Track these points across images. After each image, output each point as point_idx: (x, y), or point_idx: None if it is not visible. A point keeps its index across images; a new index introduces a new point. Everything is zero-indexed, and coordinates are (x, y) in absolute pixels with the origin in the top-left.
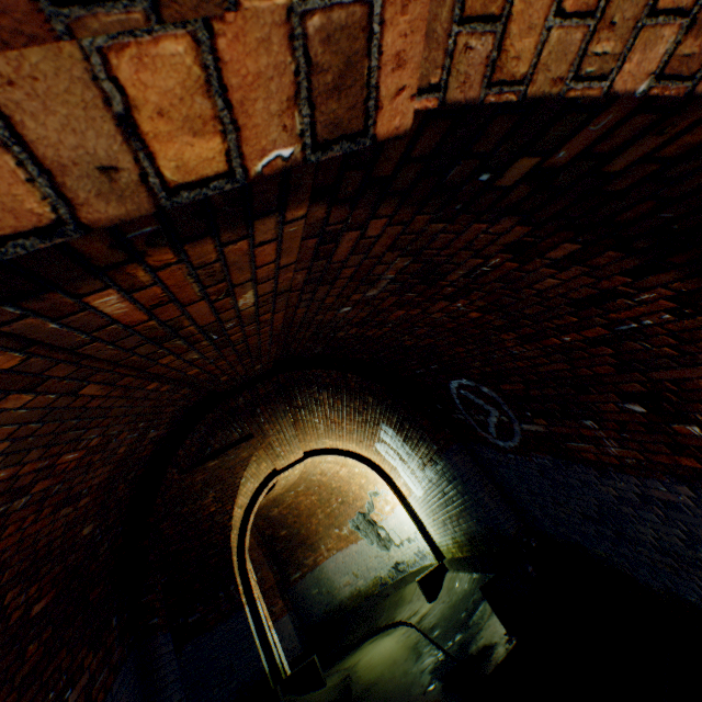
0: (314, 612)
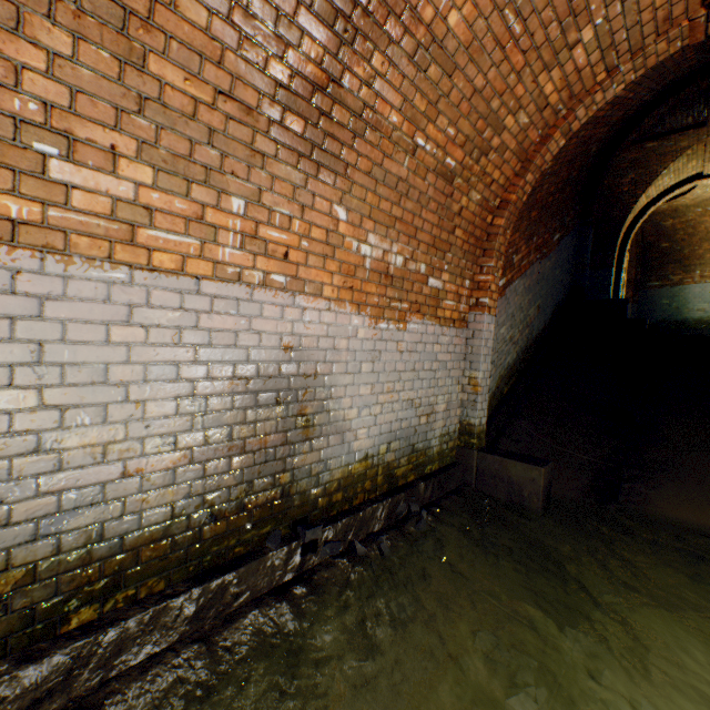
0: (652, 315)
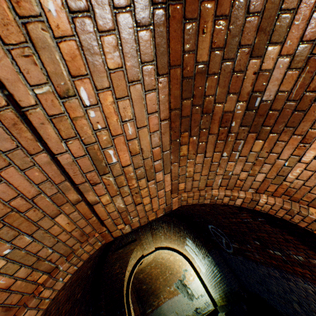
0: None
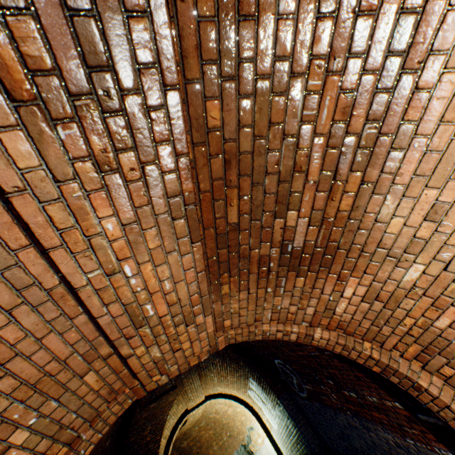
0: None
